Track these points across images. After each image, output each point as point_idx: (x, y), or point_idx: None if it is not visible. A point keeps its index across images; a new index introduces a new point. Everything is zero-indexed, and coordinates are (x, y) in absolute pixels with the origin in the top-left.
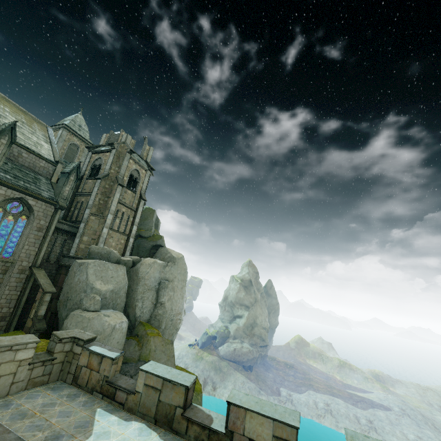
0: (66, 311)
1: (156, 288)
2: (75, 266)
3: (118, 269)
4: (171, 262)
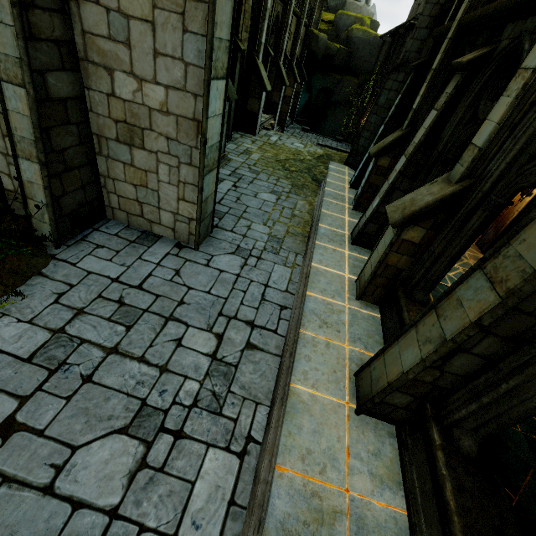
0: (335, 1)
1: None
2: None
3: None
4: None
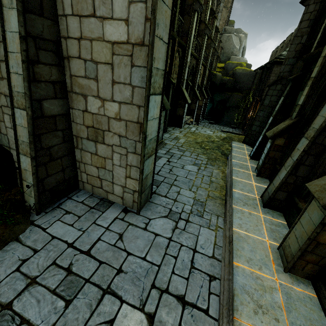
0: (224, 58)
1: (241, 50)
2: (224, 37)
3: (237, 39)
4: (245, 37)
